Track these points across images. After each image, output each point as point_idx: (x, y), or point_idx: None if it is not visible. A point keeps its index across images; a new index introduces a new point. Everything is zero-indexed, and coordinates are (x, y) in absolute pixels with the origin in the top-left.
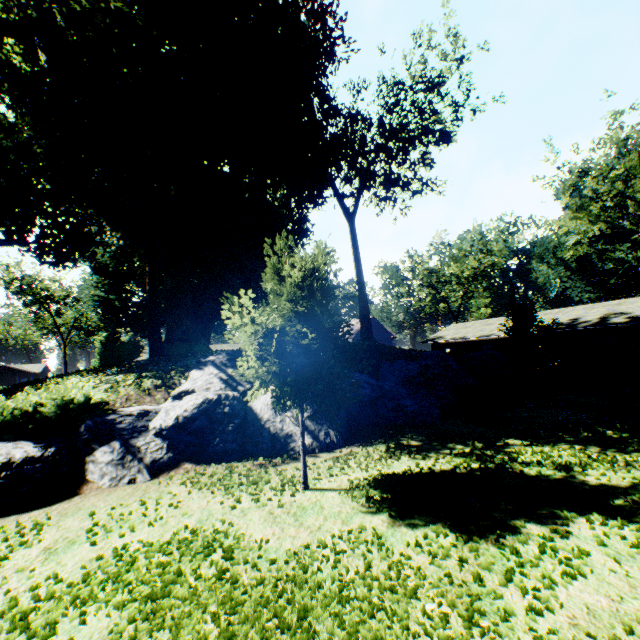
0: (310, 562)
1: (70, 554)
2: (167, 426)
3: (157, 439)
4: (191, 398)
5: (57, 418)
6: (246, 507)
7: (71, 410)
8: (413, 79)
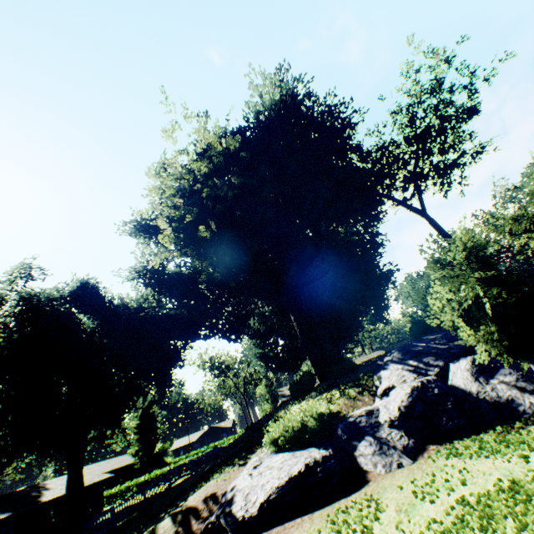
0: None
1: (421, 510)
2: (395, 417)
3: (392, 430)
4: (396, 391)
5: (318, 428)
6: None
7: (323, 420)
8: (415, 97)
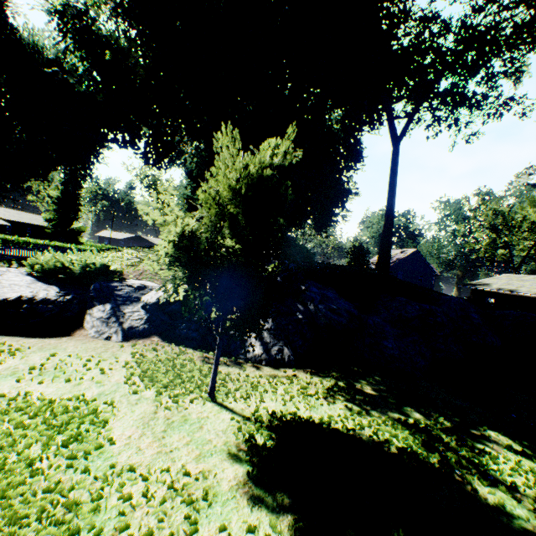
0: (110, 492)
1: None
2: (150, 302)
3: (142, 311)
4: None
5: (81, 275)
6: (146, 396)
7: (91, 272)
8: None
